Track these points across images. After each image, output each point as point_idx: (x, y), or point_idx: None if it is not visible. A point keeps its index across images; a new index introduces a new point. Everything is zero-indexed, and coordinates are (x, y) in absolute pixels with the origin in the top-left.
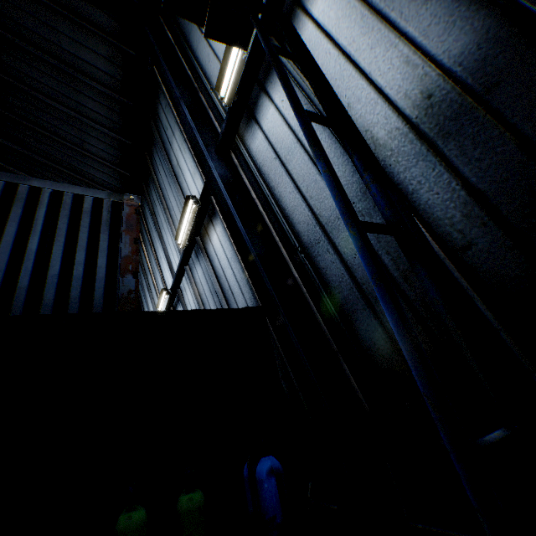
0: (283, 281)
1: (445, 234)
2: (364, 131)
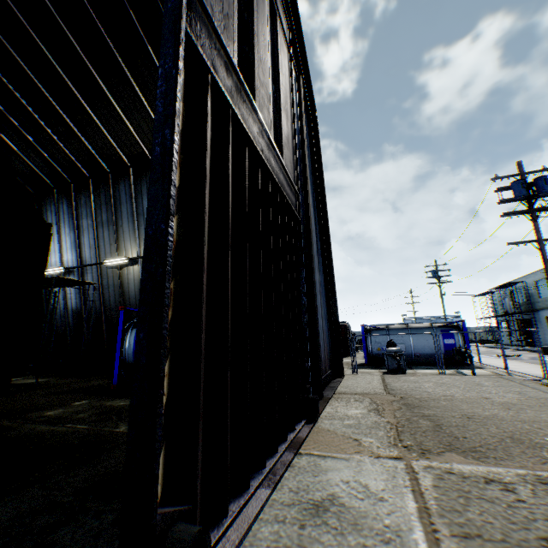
0: (42, 317)
1: (71, 327)
2: (69, 305)
